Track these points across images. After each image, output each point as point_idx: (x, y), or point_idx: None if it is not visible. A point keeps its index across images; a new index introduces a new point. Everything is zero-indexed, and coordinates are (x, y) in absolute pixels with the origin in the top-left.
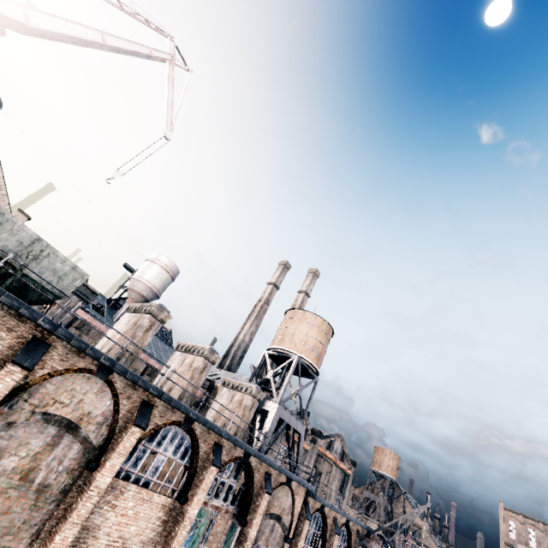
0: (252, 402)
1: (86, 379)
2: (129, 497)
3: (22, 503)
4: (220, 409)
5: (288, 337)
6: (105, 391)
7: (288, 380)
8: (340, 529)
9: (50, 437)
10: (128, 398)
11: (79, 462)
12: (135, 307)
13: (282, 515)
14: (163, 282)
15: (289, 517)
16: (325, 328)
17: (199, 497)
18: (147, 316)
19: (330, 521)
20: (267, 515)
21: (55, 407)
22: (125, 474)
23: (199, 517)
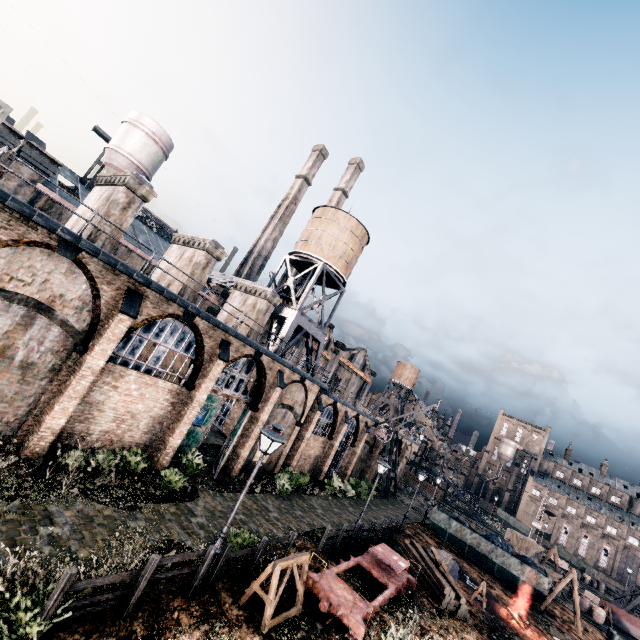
0: (266, 307)
1: (47, 256)
2: (131, 380)
3: (8, 377)
4: (232, 312)
5: (314, 241)
6: (77, 273)
7: (309, 288)
8: (350, 420)
9: (19, 317)
10: (109, 284)
11: (63, 345)
12: (106, 179)
13: (295, 406)
14: (153, 159)
15: (302, 408)
16: (360, 233)
17: (206, 385)
18: (122, 189)
19: (342, 413)
20: (279, 405)
21: (13, 284)
22: (122, 361)
23: (210, 402)
